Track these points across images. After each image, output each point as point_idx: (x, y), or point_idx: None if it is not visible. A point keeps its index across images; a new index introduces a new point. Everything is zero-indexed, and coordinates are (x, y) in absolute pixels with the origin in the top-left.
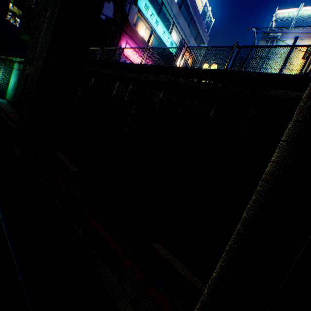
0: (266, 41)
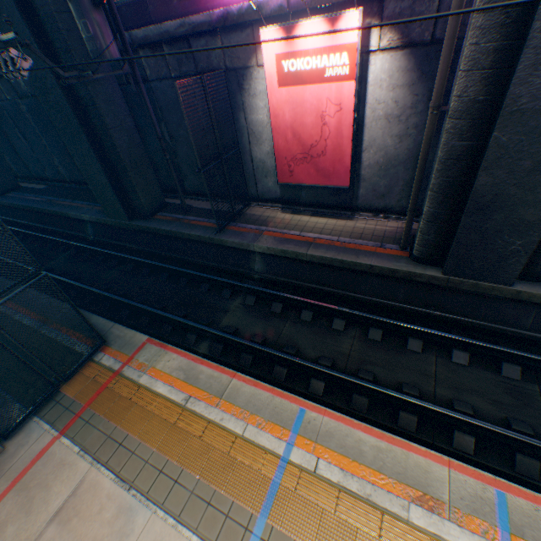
0: None
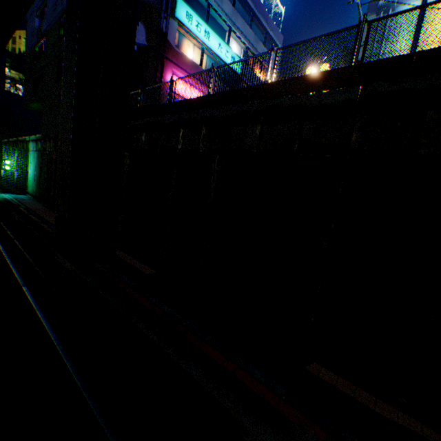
0: (375, 13)
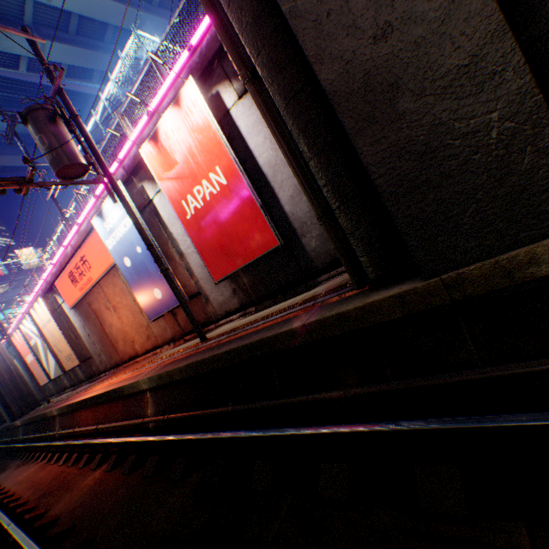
0: None
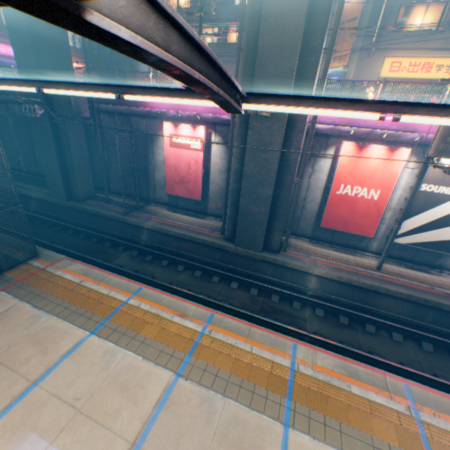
0: None
